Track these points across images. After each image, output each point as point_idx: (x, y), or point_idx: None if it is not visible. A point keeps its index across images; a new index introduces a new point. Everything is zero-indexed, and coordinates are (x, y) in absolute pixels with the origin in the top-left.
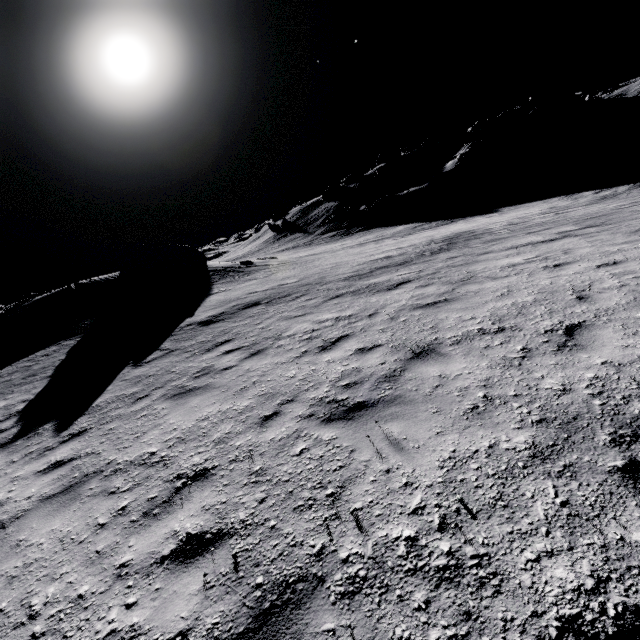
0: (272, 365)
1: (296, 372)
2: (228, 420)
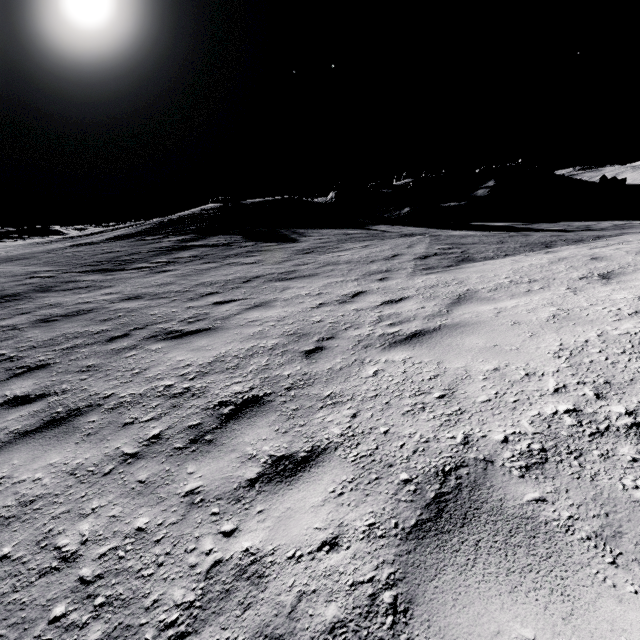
0: None
1: None
2: None
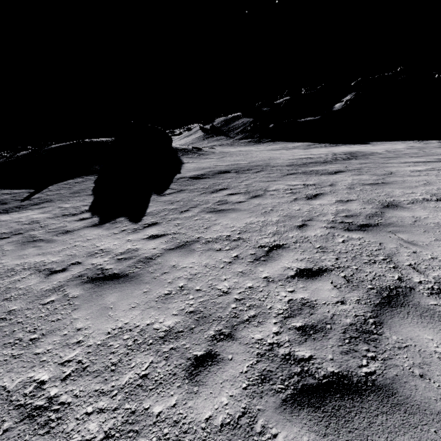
0: (276, 203)
1: (299, 207)
2: (270, 225)
